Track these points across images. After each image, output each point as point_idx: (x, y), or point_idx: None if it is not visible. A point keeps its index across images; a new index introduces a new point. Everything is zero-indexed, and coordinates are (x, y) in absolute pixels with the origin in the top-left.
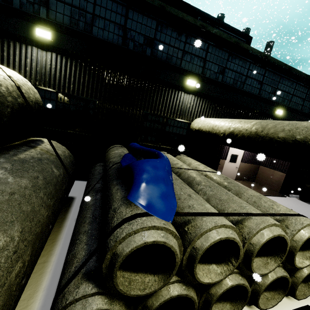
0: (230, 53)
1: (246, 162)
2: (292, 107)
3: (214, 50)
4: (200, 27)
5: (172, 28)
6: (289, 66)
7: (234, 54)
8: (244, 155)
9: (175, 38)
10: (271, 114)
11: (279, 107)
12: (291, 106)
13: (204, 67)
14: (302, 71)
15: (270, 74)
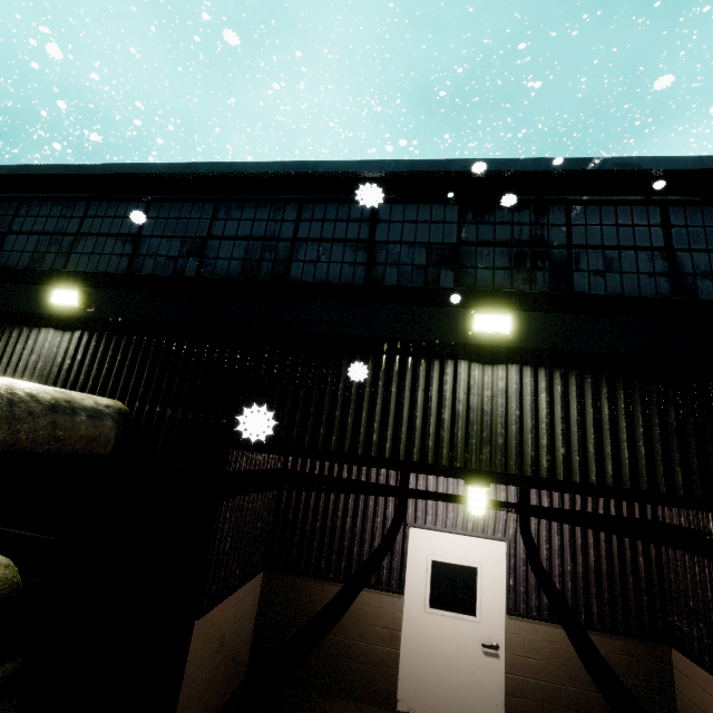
0: (219, 199)
1: (547, 618)
2: (596, 294)
3: (169, 209)
4: (107, 175)
5: (54, 202)
6: (463, 160)
7: (235, 200)
8: (515, 571)
9: (58, 218)
10: (459, 342)
11: (491, 306)
12: (594, 292)
13: (137, 254)
14: (547, 158)
15: (401, 212)
